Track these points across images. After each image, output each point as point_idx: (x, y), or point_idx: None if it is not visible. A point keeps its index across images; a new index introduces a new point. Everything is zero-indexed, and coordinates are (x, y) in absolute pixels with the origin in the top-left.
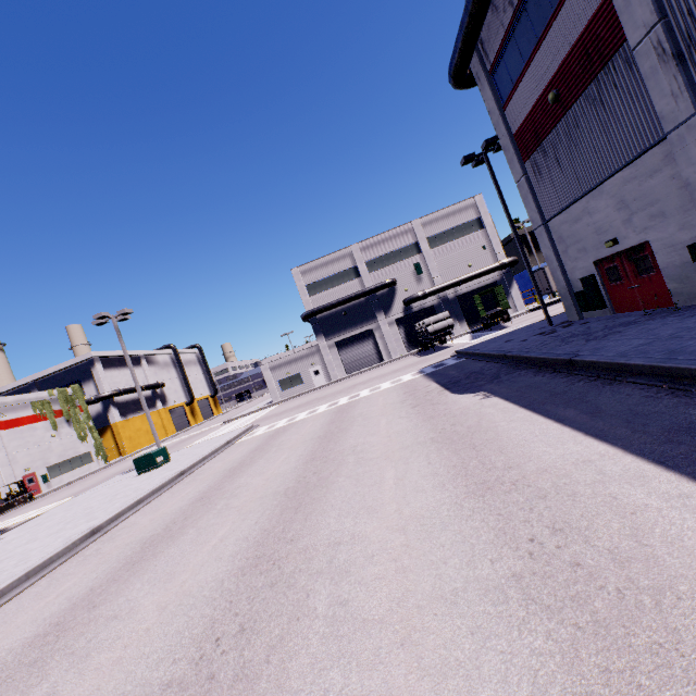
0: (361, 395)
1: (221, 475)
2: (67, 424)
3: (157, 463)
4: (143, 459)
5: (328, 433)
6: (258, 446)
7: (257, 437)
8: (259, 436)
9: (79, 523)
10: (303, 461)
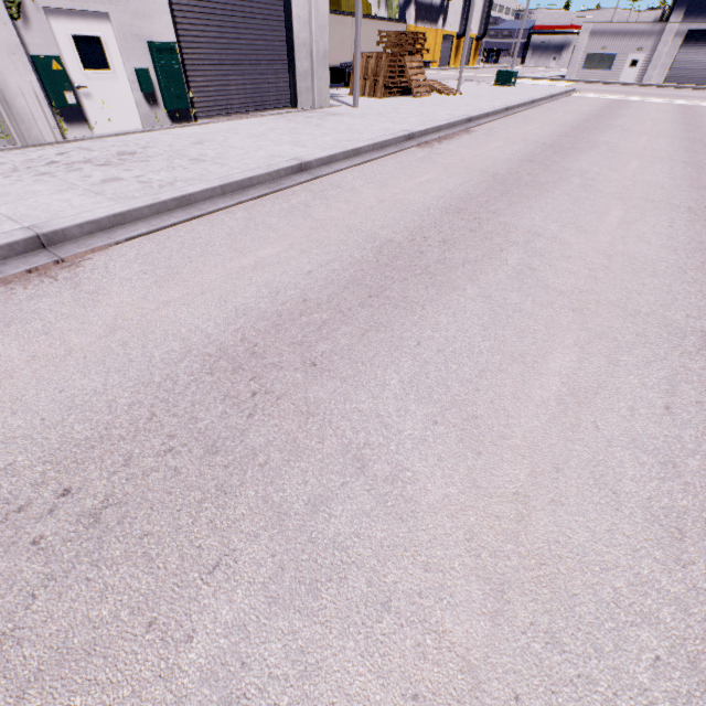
0: (703, 104)
1: (599, 107)
2: (384, 7)
3: (511, 83)
4: (504, 74)
5: (687, 114)
6: (610, 103)
7: (596, 98)
8: (598, 98)
9: (507, 95)
10: (679, 118)
